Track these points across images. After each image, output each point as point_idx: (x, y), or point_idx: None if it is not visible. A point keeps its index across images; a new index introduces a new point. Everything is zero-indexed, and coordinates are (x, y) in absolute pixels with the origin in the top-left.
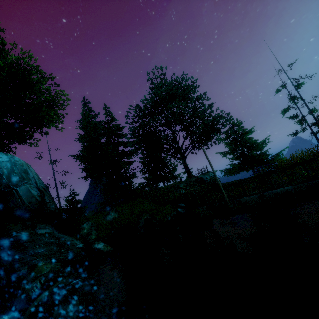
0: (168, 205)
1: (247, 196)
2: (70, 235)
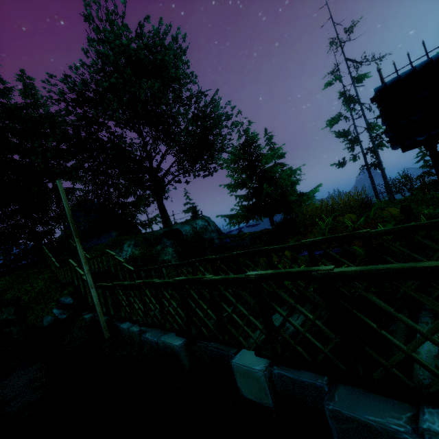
0: (67, 289)
1: (132, 323)
2: None
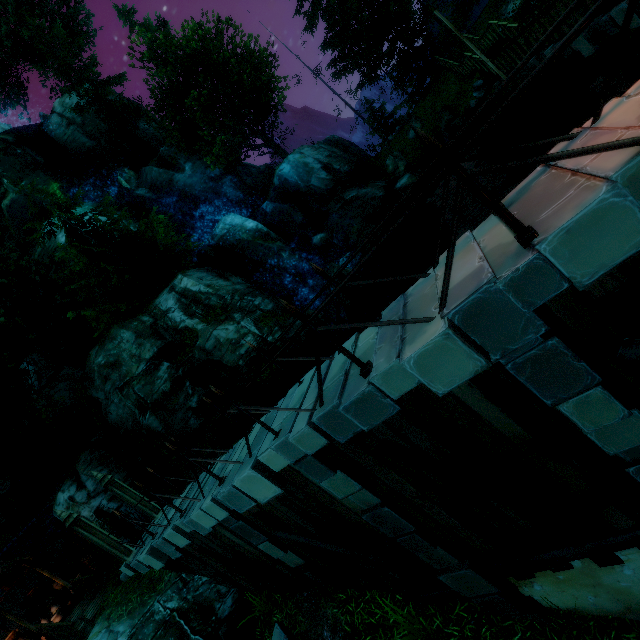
0: (474, 78)
1: None
2: (380, 179)
